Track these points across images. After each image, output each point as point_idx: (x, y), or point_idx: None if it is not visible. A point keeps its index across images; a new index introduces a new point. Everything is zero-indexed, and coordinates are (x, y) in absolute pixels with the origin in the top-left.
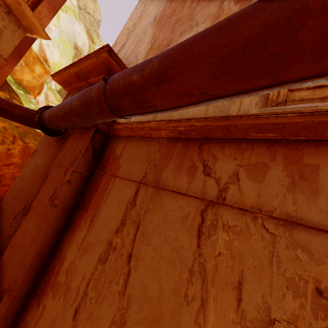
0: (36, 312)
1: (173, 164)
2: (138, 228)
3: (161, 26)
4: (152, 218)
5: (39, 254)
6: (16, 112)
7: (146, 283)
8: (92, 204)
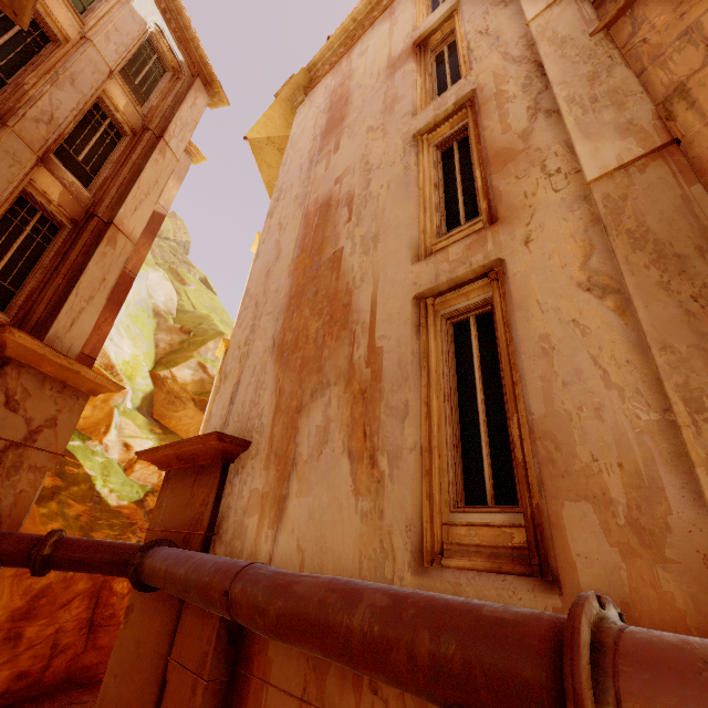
0: None
1: (336, 666)
2: None
3: (285, 365)
4: None
5: None
6: (96, 560)
7: None
8: None
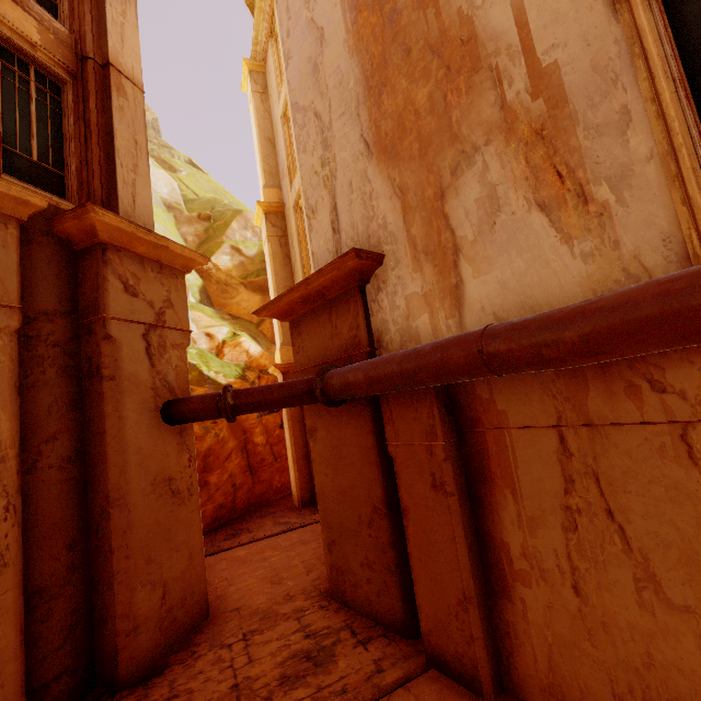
0: (515, 608)
1: (597, 390)
2: (598, 480)
3: (395, 160)
4: (611, 463)
5: (470, 552)
6: (275, 398)
7: (654, 531)
8: (496, 473)
